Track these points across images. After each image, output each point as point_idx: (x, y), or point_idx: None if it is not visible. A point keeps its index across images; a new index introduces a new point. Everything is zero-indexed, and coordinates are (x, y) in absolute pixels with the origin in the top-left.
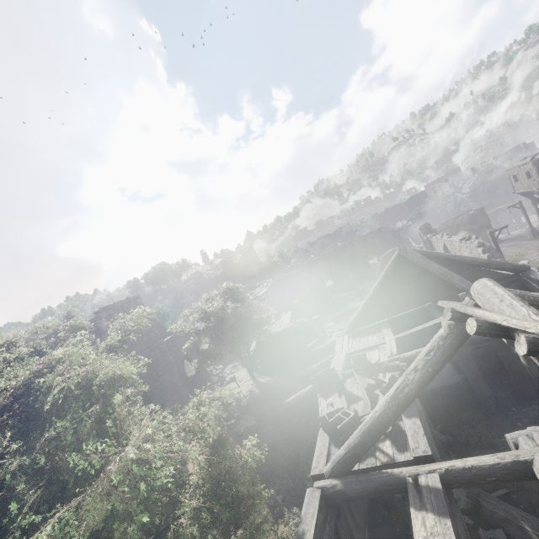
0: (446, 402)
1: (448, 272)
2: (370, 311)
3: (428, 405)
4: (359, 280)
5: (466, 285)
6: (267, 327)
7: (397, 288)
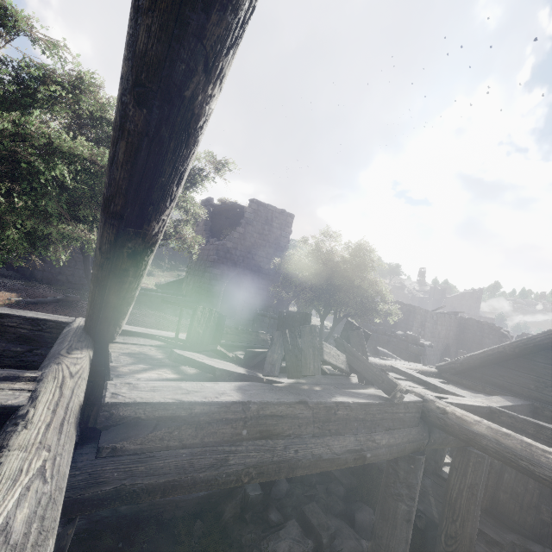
0: None
1: None
2: (512, 366)
3: None
4: None
5: None
6: None
7: None
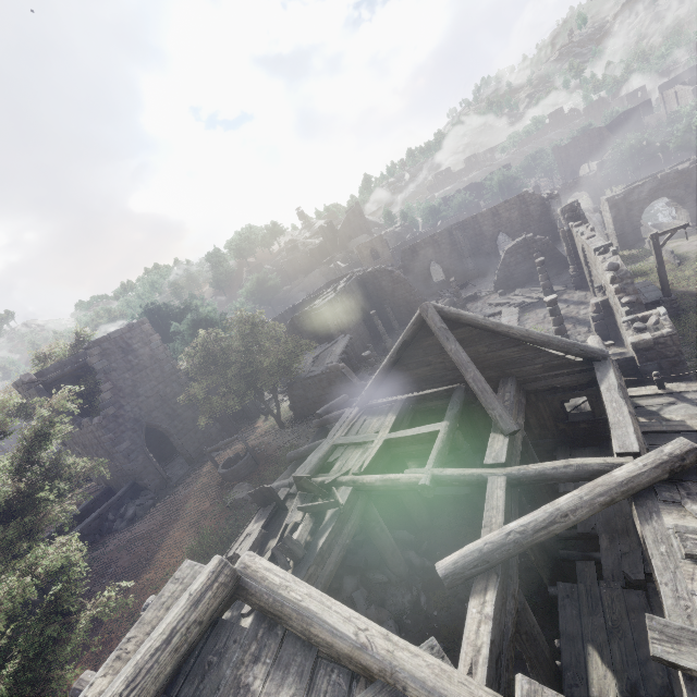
0: (458, 508)
1: (464, 362)
2: (388, 382)
3: (424, 514)
4: (480, 275)
5: (479, 388)
6: (317, 354)
7: (421, 358)
